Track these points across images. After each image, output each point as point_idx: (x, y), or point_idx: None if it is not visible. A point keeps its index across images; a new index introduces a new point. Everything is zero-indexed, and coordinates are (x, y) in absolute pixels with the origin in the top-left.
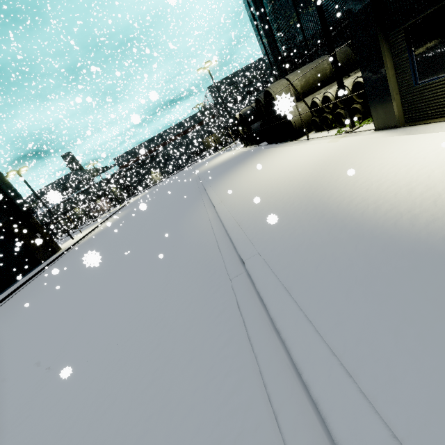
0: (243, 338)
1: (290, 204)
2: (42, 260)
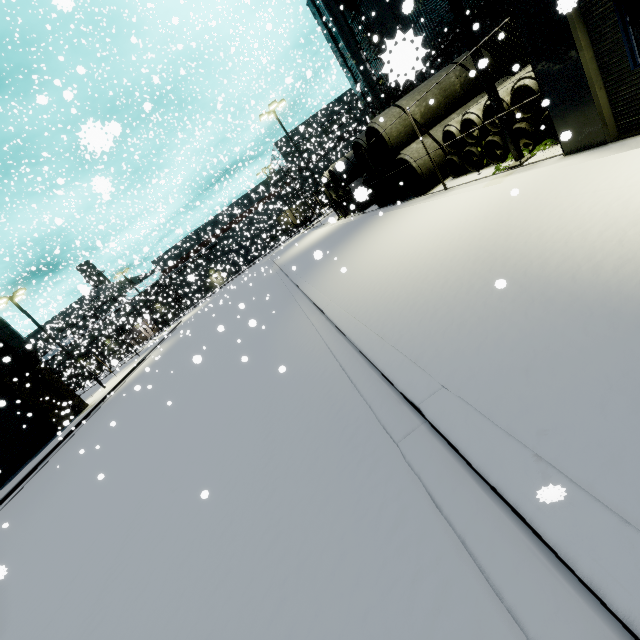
0: (476, 587)
1: (465, 288)
2: (60, 426)
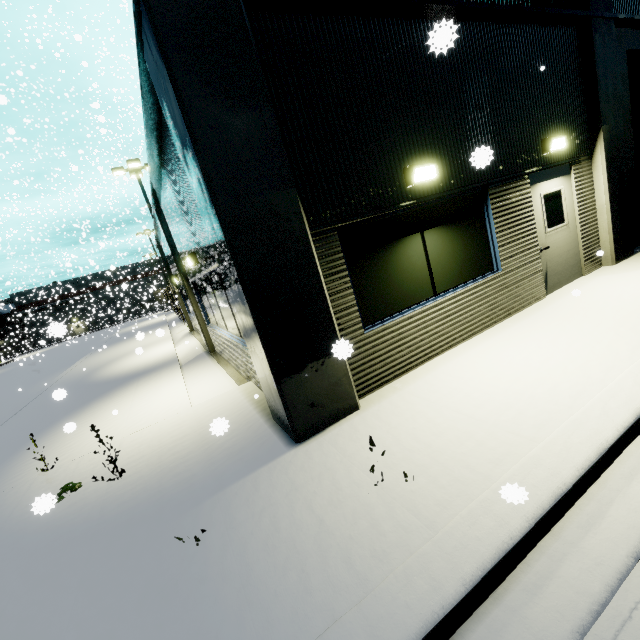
0: None
1: (92, 368)
2: None
